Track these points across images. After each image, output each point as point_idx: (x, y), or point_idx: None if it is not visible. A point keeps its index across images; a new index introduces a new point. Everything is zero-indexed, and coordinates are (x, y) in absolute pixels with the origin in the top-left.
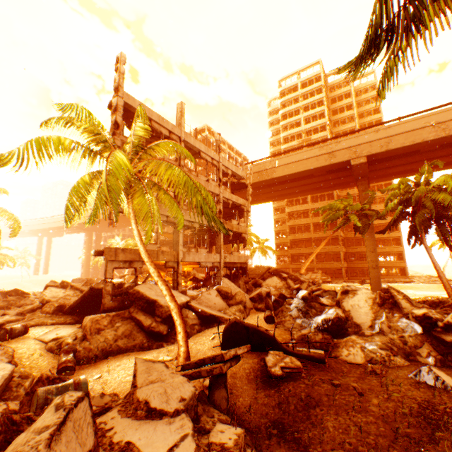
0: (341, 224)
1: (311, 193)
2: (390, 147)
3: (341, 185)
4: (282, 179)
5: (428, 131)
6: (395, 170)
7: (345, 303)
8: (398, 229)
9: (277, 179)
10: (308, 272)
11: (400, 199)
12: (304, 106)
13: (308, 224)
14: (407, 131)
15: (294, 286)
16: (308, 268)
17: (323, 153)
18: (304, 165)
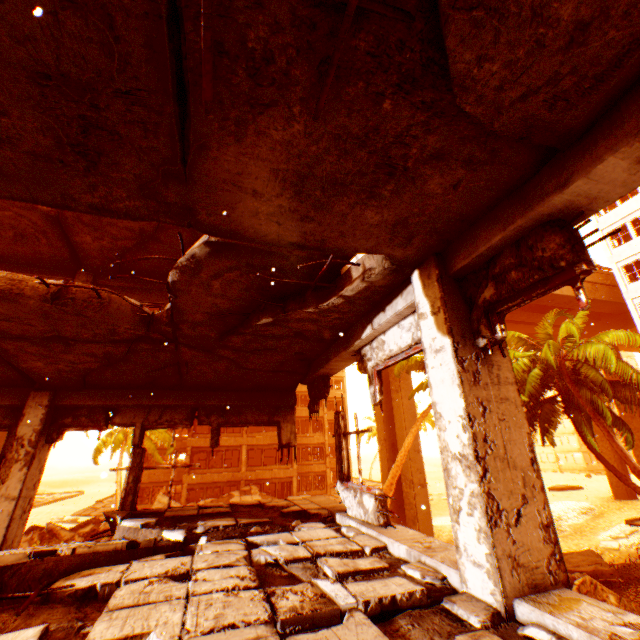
0: None
1: None
2: None
3: None
4: None
5: None
6: None
7: None
8: (345, 408)
9: None
10: (232, 493)
11: (532, 358)
12: None
13: None
14: None
15: None
16: (229, 482)
17: None
18: None
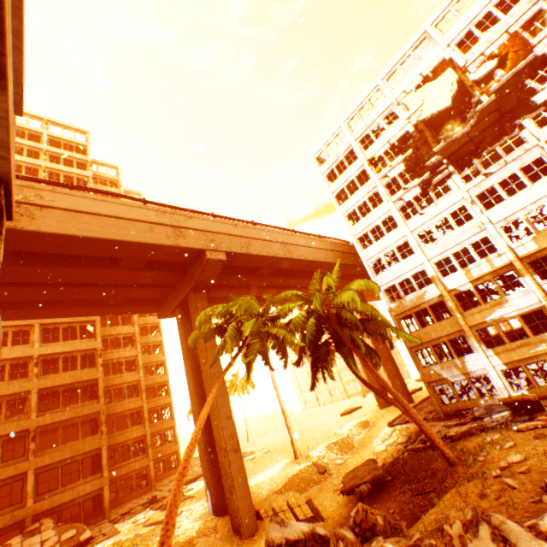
0: (259, 347)
1: (69, 314)
2: (251, 250)
3: (139, 304)
4: (48, 244)
5: (279, 247)
6: (218, 293)
7: None
8: (169, 391)
9: (33, 238)
10: (9, 543)
11: (308, 310)
12: (52, 171)
13: (25, 392)
14: (264, 239)
15: None
16: (6, 527)
17: (165, 222)
18: (123, 229)
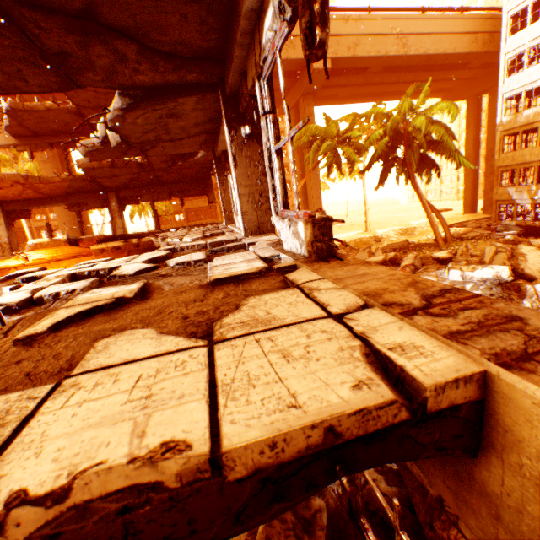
0: (331, 161)
1: None
2: (358, 53)
3: None
4: None
5: (393, 41)
6: (328, 93)
7: (528, 270)
8: (289, 171)
9: None
10: None
11: (386, 129)
12: None
13: None
14: (377, 33)
15: (367, 259)
16: None
17: None
18: None
